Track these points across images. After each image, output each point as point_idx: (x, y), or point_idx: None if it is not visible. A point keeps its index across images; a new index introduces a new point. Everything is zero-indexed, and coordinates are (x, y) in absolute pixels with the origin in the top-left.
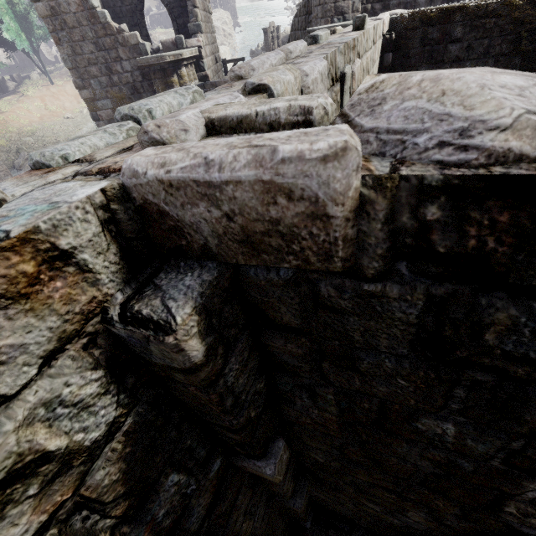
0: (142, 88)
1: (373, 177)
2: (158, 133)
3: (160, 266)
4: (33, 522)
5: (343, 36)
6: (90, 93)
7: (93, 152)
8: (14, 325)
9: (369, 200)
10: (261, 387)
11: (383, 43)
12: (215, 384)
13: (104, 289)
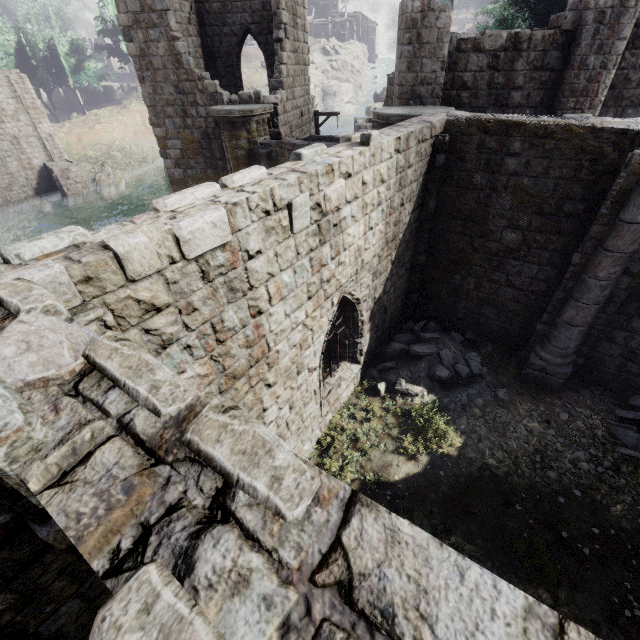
0: (214, 134)
1: None
2: None
3: None
4: None
5: (334, 155)
6: (163, 131)
7: None
8: None
9: None
10: None
11: (436, 144)
12: None
13: None
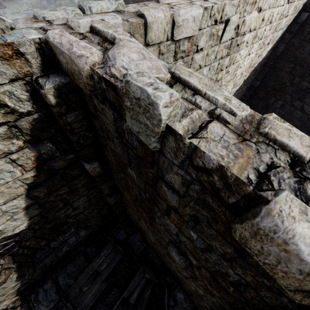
0: None
1: (91, 67)
2: (71, 24)
3: (55, 72)
4: (1, 119)
5: None
6: None
7: (56, 19)
8: (3, 66)
9: (93, 74)
10: (89, 136)
11: (306, 3)
12: (61, 117)
13: (33, 70)
